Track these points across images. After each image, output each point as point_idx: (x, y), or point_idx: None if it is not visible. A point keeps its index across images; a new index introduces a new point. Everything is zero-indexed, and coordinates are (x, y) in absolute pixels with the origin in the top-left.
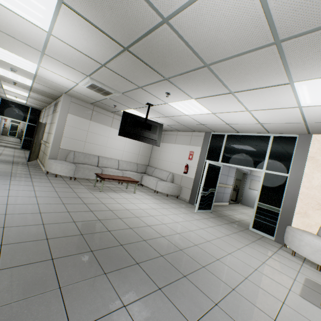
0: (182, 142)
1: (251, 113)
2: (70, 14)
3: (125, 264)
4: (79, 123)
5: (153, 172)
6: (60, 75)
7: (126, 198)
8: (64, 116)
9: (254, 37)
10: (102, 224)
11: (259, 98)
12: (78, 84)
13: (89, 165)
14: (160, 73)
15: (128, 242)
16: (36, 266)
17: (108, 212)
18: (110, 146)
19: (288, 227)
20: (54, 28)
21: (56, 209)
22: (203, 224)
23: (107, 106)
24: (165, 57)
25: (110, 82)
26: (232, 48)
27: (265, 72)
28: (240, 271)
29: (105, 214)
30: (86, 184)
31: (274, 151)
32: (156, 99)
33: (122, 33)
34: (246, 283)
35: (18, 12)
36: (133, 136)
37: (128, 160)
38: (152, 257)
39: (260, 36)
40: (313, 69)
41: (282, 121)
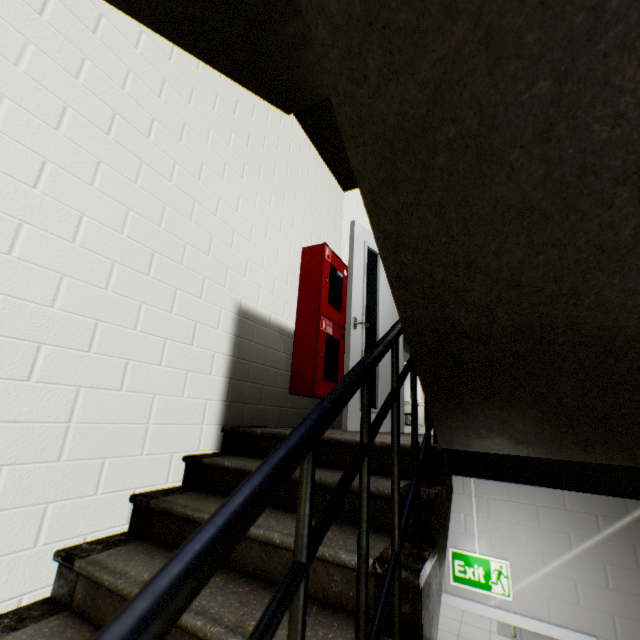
0: None
1: None
2: None
3: None
4: None
5: None
6: None
7: None
8: None
9: None
10: None
11: None
12: None
13: None
14: None
15: None
16: None
17: None
18: None
19: None
20: None
21: None
22: None
23: None
24: None
25: None
26: None
27: None
28: (451, 629)
29: None
30: None
31: None
32: None
33: None
34: (460, 639)
35: None
36: None
37: None
38: None
39: None
40: None
41: None
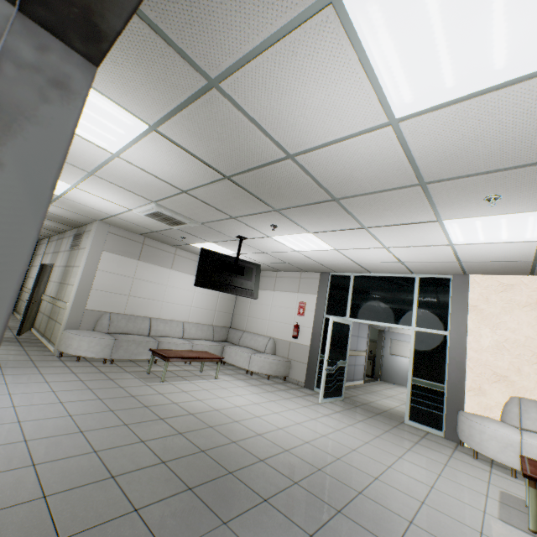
0: (286, 288)
1: (388, 250)
2: (160, 140)
3: (247, 504)
4: (120, 266)
5: (240, 338)
6: (106, 199)
7: (207, 390)
8: (97, 255)
9: (396, 178)
10: (188, 440)
11: (400, 234)
12: (132, 210)
13: (135, 335)
14: (268, 204)
15: (239, 466)
16: (116, 525)
17: (188, 418)
18: (170, 299)
19: (460, 414)
20: (127, 151)
21: (105, 421)
22: (337, 422)
23: (168, 237)
24: (281, 189)
25: (187, 209)
26: (369, 186)
27: (408, 209)
28: (412, 492)
29: (185, 422)
30: (132, 369)
31: (423, 298)
32: (254, 232)
33: (227, 163)
34: (424, 510)
35: (79, 132)
36: (217, 285)
37: (199, 321)
38: (282, 487)
39: (402, 177)
40: (463, 209)
41: (430, 260)
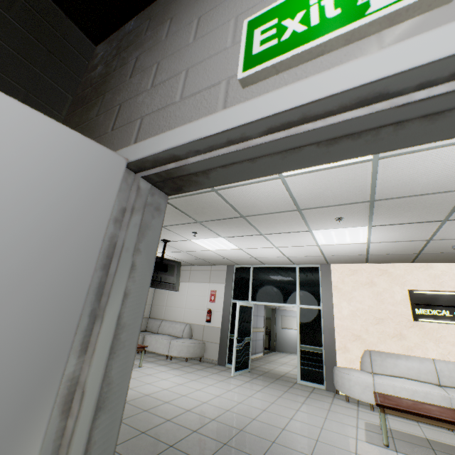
0: (199, 279)
1: (278, 249)
2: None
3: None
4: None
5: (159, 327)
6: None
7: (134, 378)
8: None
9: (283, 206)
10: (128, 425)
11: (285, 238)
12: None
13: None
14: (193, 218)
15: (177, 439)
16: None
17: None
18: None
19: (335, 368)
20: None
21: None
22: (248, 390)
23: None
24: (204, 209)
25: None
26: (266, 209)
27: (290, 223)
28: (309, 434)
29: None
30: None
31: (303, 282)
32: (178, 236)
33: None
34: (319, 445)
35: None
36: None
37: None
38: (215, 449)
39: (287, 206)
40: (323, 224)
41: (305, 255)
